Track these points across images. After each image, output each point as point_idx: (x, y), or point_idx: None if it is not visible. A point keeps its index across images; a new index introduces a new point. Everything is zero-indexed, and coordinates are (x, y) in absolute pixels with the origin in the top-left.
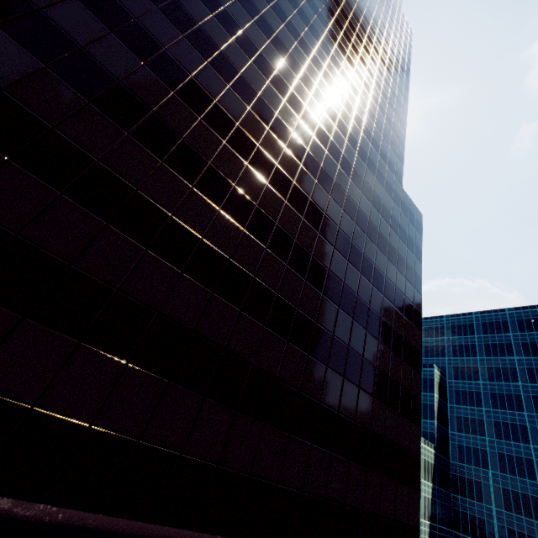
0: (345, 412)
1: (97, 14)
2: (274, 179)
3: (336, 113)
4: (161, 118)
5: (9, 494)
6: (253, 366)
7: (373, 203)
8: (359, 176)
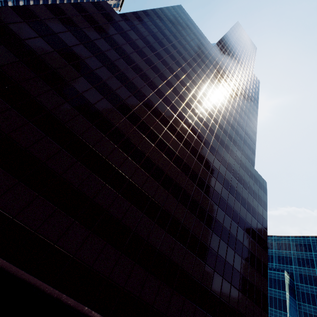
0: (223, 297)
1: (131, 122)
2: (191, 175)
3: (219, 136)
4: (149, 157)
5: (99, 313)
6: (180, 267)
7: (238, 179)
8: (230, 167)
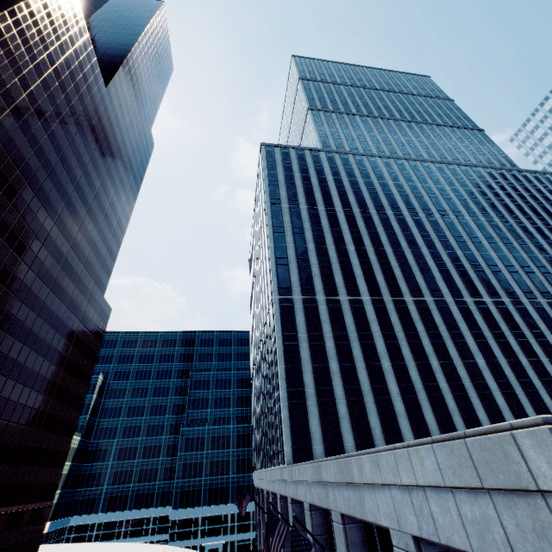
0: (37, 445)
1: None
2: (28, 339)
3: (74, 268)
4: None
5: None
6: (1, 442)
7: (82, 320)
8: (78, 307)
